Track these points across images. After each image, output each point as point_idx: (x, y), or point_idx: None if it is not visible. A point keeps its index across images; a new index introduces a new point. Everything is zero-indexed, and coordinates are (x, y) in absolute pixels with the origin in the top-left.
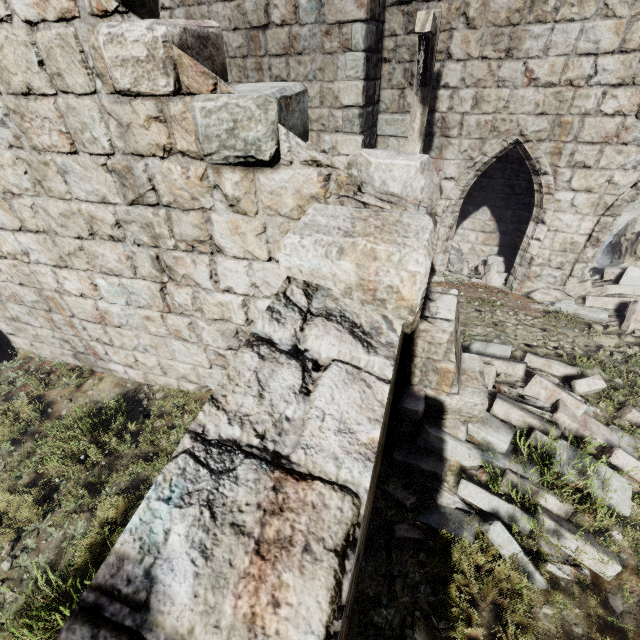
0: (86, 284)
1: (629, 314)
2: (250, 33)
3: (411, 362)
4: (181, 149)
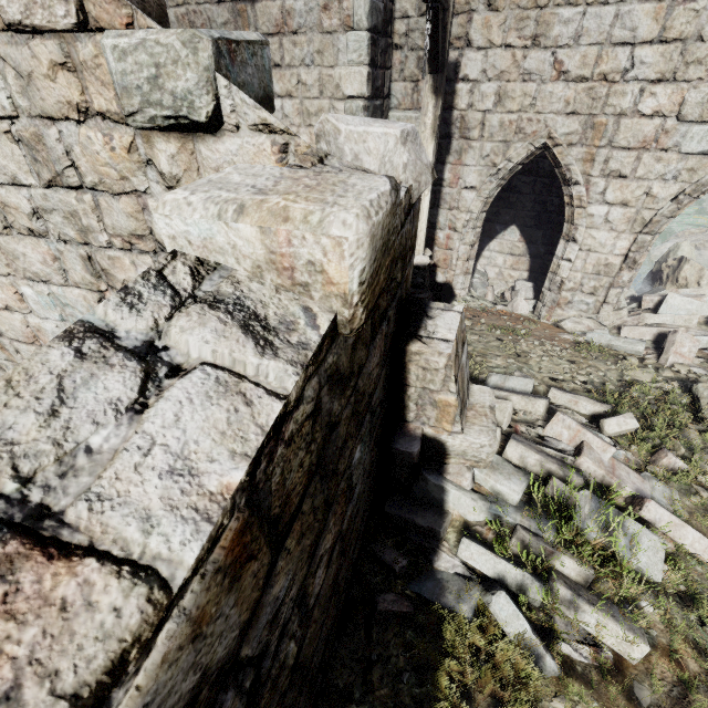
0: (10, 293)
1: (668, 346)
2: (237, 6)
3: (404, 393)
4: (99, 109)
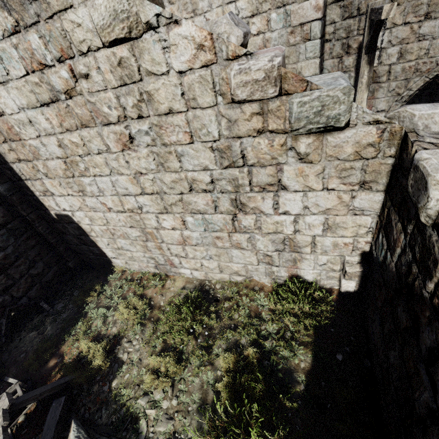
0: (178, 221)
1: None
2: None
3: None
4: (271, 129)
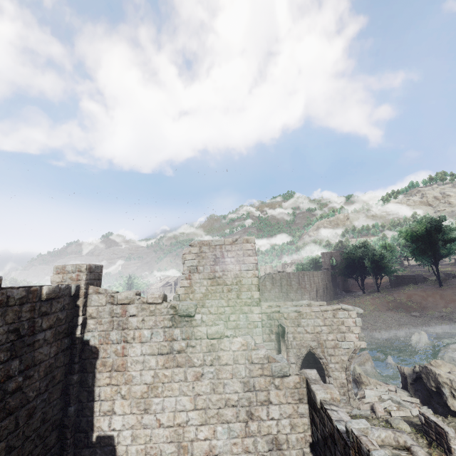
0: (211, 431)
1: (375, 409)
2: None
3: None
4: (265, 374)
